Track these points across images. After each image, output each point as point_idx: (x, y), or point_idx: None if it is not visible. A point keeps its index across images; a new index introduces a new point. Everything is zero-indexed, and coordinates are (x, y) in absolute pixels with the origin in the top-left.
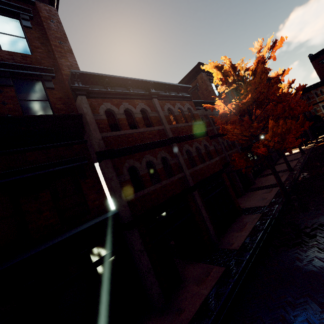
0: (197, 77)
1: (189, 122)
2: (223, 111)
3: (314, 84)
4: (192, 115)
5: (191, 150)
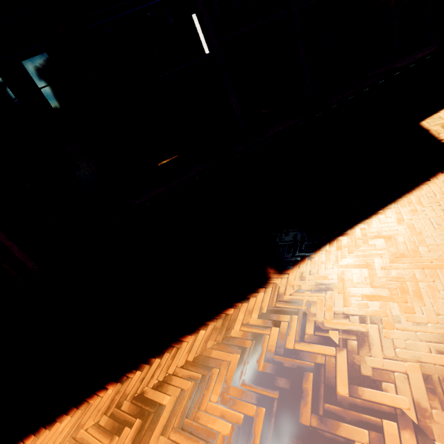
0: None
1: None
2: None
3: None
4: None
5: None
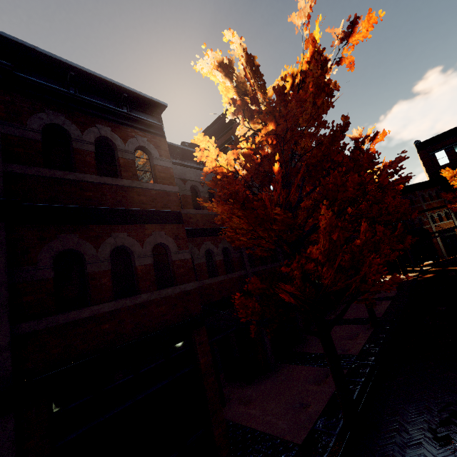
0: (234, 125)
1: (127, 178)
2: (215, 167)
3: (421, 182)
4: (153, 167)
5: (88, 254)
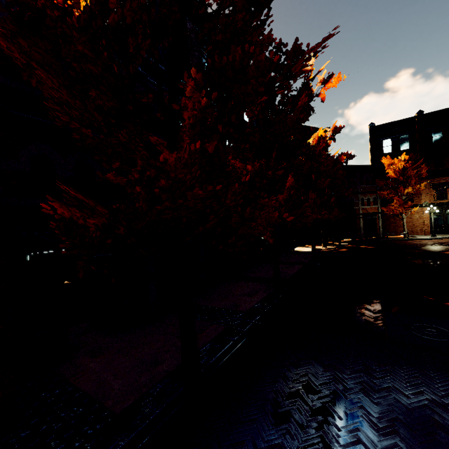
0: None
1: None
2: None
3: (363, 165)
4: None
5: None
